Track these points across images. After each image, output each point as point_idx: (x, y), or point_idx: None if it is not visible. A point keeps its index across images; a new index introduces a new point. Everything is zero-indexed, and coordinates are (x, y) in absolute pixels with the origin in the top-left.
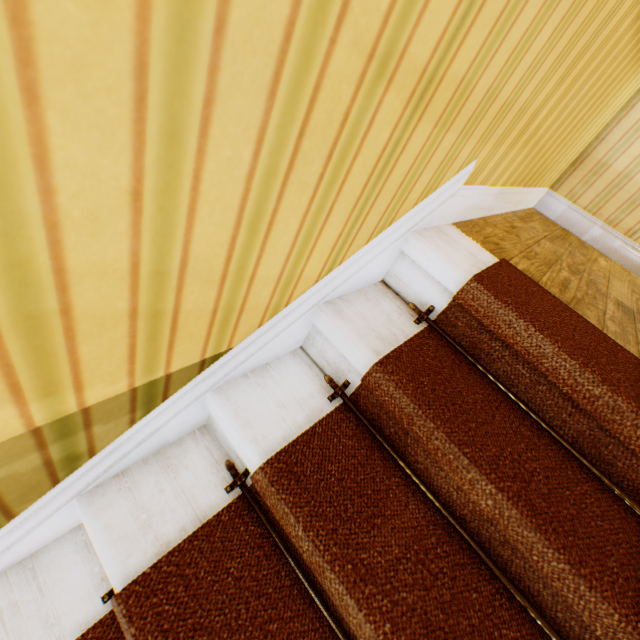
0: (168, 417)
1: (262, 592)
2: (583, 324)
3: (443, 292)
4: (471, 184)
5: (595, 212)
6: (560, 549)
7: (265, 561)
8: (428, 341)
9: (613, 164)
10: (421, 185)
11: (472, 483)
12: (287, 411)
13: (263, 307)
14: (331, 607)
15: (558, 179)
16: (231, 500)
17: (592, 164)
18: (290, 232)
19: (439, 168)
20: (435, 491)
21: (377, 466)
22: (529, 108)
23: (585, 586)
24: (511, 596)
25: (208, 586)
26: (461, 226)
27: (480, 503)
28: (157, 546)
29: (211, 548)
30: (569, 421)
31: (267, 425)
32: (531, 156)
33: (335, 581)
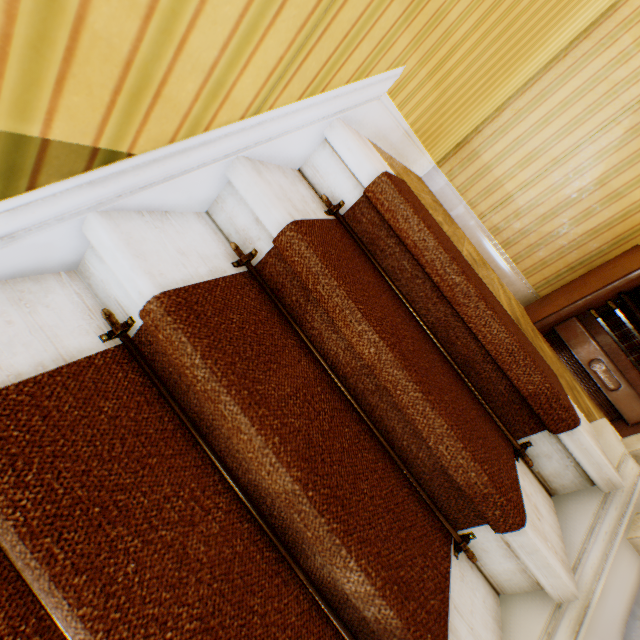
0: (30, 223)
1: (142, 432)
2: (452, 244)
3: (355, 188)
4: (393, 99)
5: (463, 193)
6: (418, 383)
7: (147, 407)
8: (336, 229)
9: (482, 155)
10: (360, 57)
11: (361, 335)
12: (189, 260)
13: (182, 110)
14: (216, 449)
15: (444, 157)
16: (107, 349)
17: (469, 151)
18: (237, 2)
19: (378, 47)
20: (325, 355)
21: (276, 328)
22: (452, 37)
23: (430, 408)
24: (372, 435)
25: (75, 420)
26: (375, 146)
27: (364, 353)
28: (1, 376)
29: (80, 387)
30: (433, 310)
31: (165, 265)
32: (437, 107)
33: (231, 403)
